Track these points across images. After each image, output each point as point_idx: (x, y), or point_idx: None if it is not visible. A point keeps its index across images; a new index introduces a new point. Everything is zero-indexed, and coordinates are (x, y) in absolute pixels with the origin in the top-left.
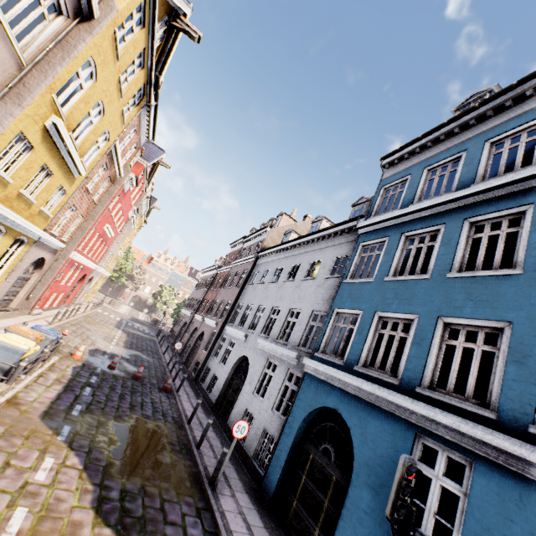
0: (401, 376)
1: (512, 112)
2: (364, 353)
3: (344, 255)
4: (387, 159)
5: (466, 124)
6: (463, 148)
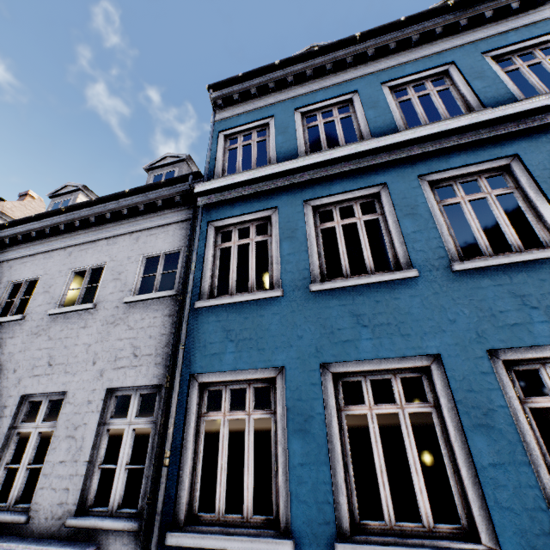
0: (498, 535)
1: (403, 57)
2: (341, 486)
3: (168, 250)
4: (219, 91)
5: (342, 60)
6: (351, 89)
